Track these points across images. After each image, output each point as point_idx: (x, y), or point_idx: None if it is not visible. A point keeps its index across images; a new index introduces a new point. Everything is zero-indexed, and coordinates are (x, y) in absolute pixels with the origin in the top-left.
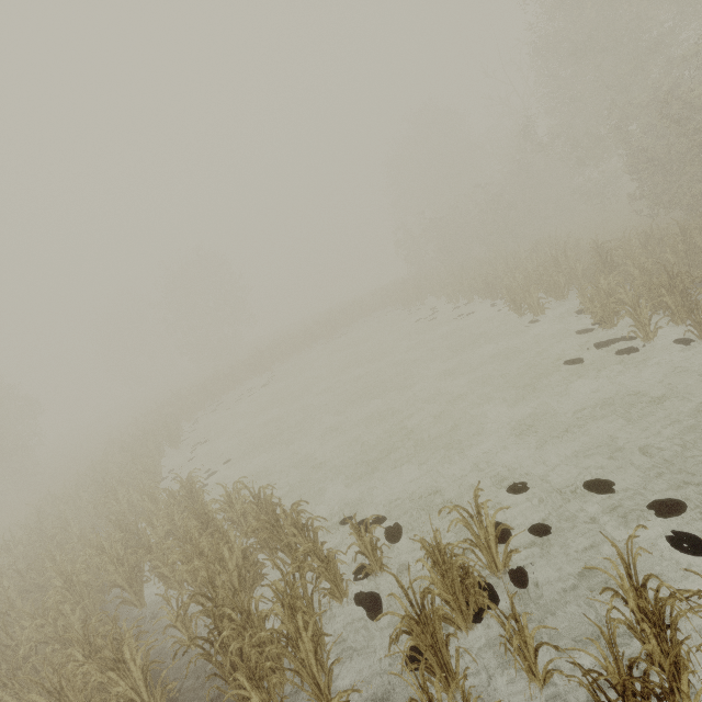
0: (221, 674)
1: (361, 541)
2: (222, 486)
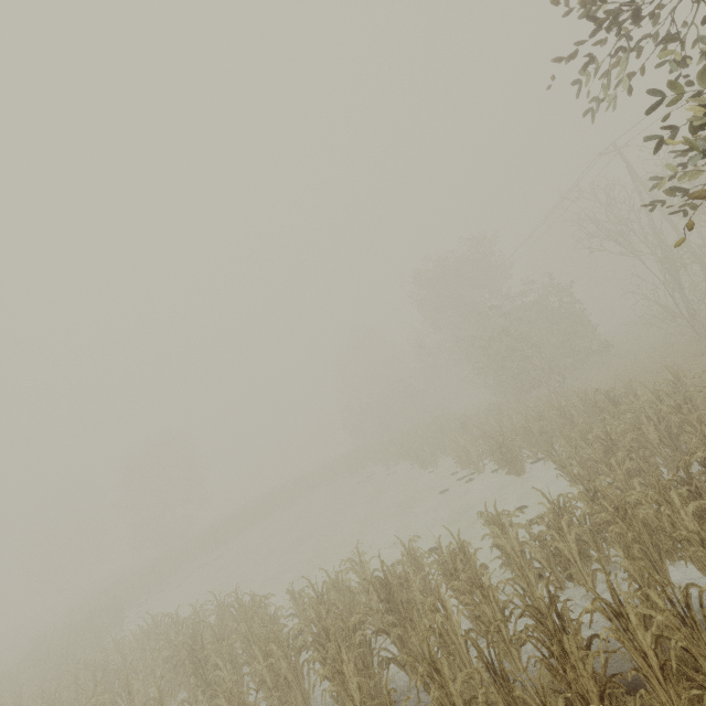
0: (202, 686)
1: (297, 607)
2: (192, 606)
